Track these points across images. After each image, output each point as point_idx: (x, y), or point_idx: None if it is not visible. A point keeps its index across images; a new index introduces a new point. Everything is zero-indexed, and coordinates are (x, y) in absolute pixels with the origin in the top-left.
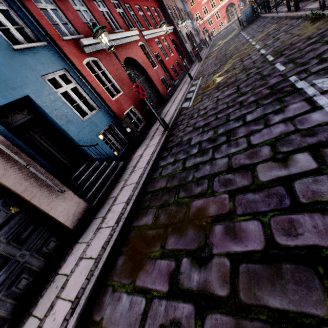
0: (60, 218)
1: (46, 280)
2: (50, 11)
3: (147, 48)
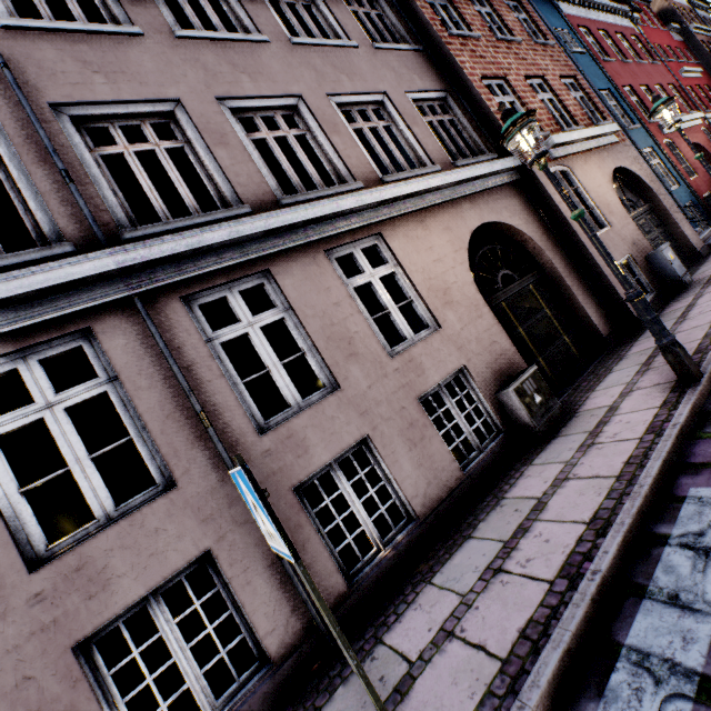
0: (689, 238)
1: (688, 270)
2: (634, 103)
3: (710, 135)
